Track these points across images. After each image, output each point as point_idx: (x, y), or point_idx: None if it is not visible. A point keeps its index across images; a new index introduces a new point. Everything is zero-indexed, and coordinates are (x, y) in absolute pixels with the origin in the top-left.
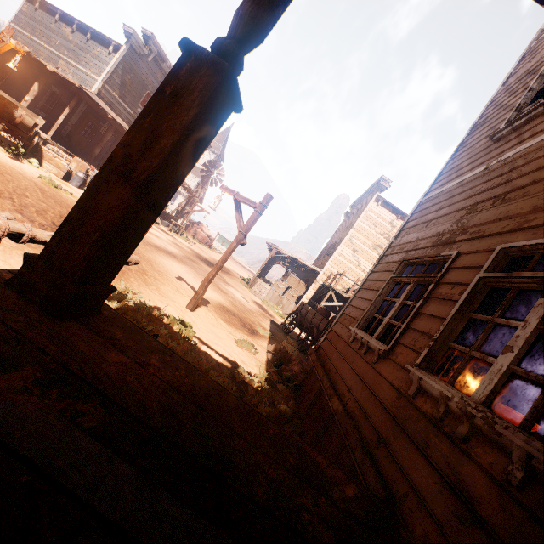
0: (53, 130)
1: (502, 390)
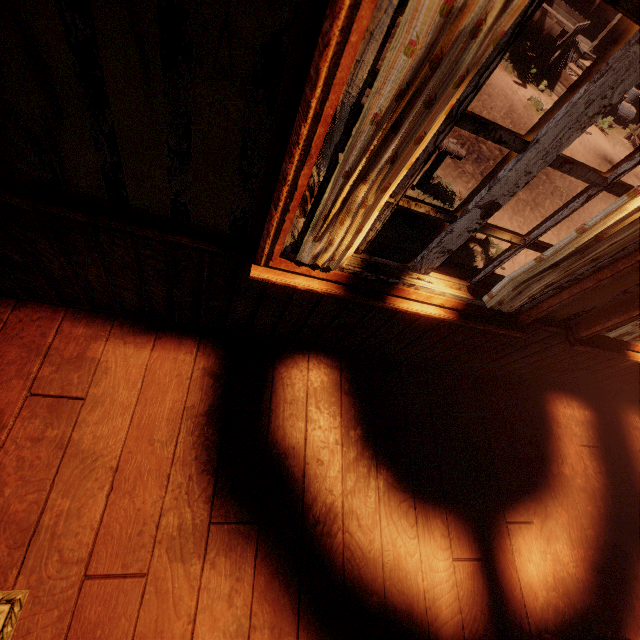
0: (599, 38)
1: (430, 248)
